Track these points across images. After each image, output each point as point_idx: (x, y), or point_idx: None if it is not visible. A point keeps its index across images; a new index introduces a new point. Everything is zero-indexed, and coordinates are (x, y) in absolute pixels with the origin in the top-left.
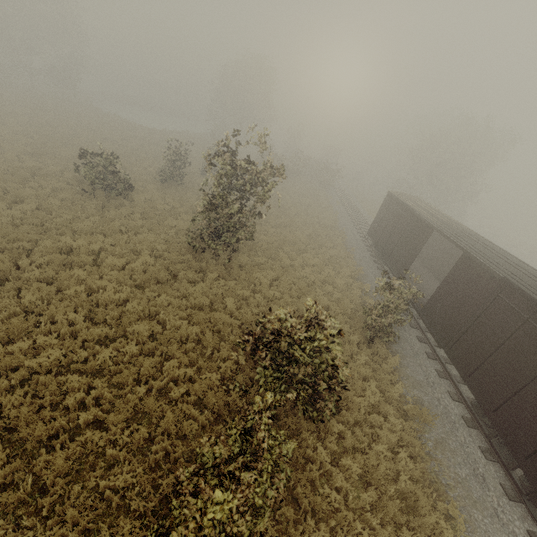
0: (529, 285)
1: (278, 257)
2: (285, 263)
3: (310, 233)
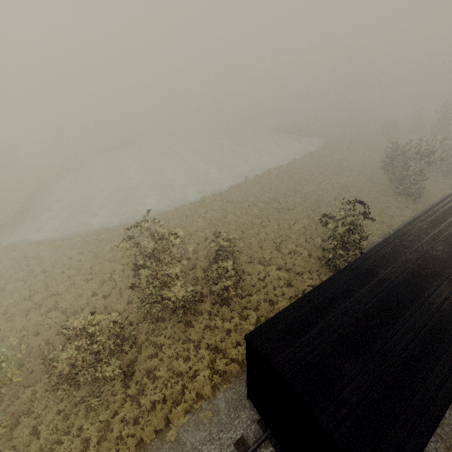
0: None
1: None
2: None
3: None
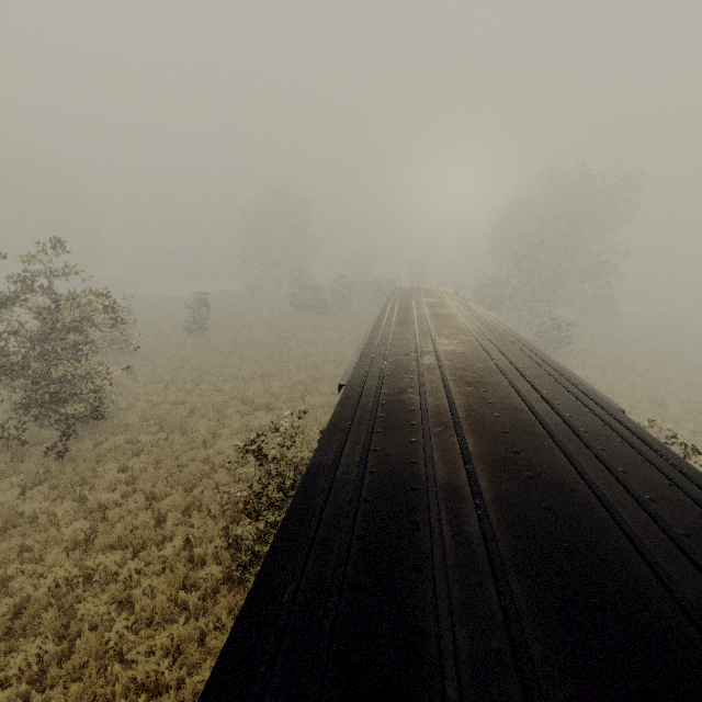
0: (375, 392)
1: (196, 427)
2: (201, 436)
3: (303, 379)
